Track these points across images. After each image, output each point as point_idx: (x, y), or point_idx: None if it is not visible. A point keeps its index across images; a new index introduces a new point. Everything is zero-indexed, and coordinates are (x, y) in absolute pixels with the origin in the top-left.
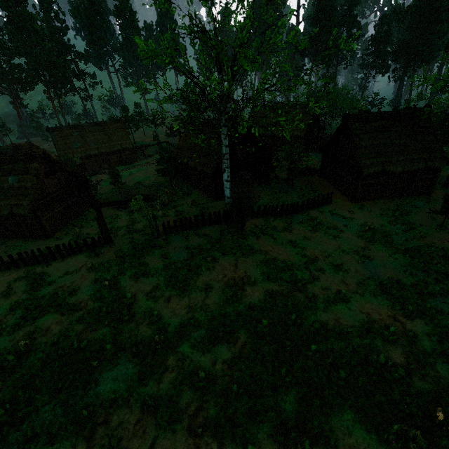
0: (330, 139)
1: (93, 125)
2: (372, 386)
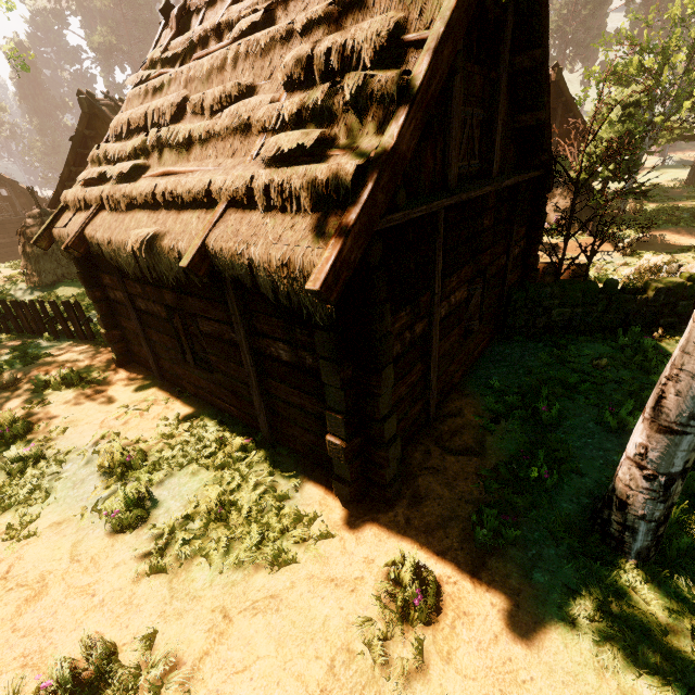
0: None
1: None
2: None
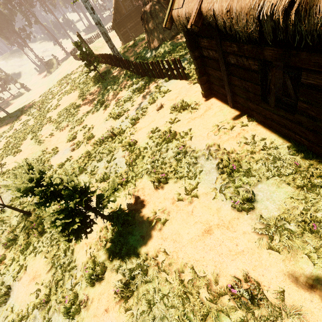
0: None
1: None
2: (1, 156)
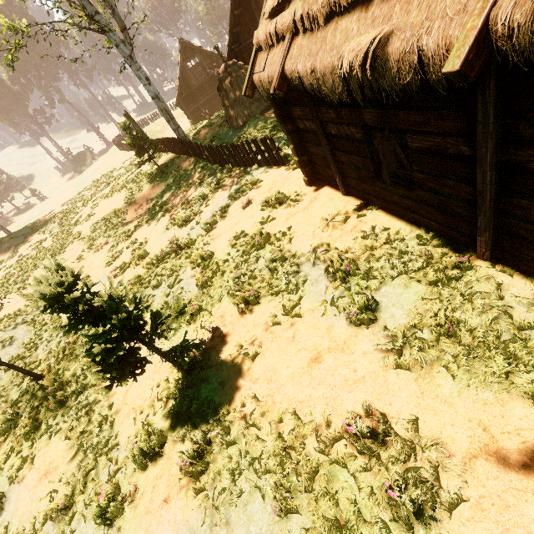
0: None
1: None
2: None
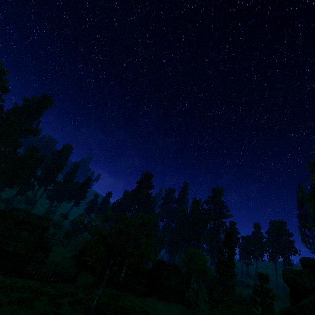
0: (152, 268)
1: (36, 216)
2: None
